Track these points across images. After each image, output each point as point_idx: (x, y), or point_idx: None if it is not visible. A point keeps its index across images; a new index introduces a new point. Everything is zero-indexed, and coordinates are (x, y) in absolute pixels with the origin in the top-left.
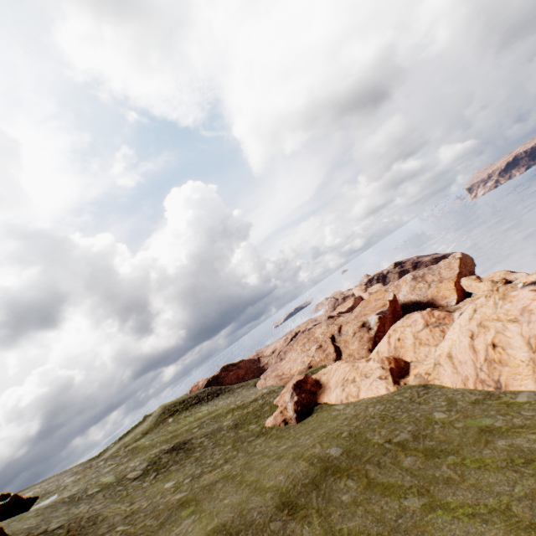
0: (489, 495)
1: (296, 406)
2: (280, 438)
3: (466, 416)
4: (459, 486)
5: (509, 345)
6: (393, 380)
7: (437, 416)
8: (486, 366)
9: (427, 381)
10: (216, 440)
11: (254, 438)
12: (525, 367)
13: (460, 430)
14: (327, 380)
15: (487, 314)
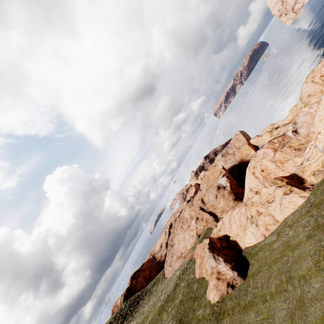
0: None
1: (228, 264)
2: (251, 305)
3: None
4: None
5: None
6: (299, 188)
7: None
8: None
9: None
10: None
11: None
12: None
13: None
14: (227, 232)
15: None
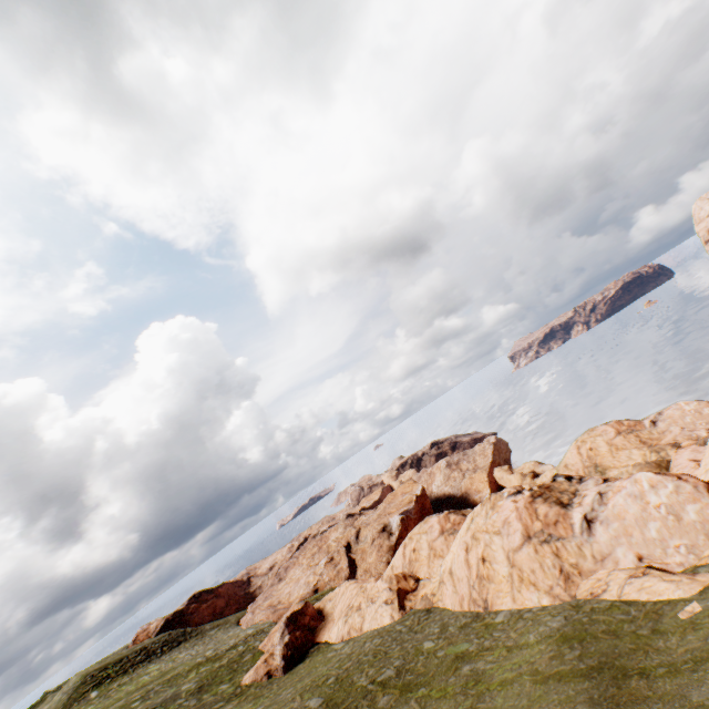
0: None
1: (285, 649)
2: (259, 698)
3: (450, 643)
4: None
5: (495, 559)
6: (399, 604)
7: (426, 646)
8: (477, 583)
9: (432, 603)
10: None
11: (223, 703)
12: (506, 583)
13: (440, 658)
14: (333, 609)
15: (480, 524)
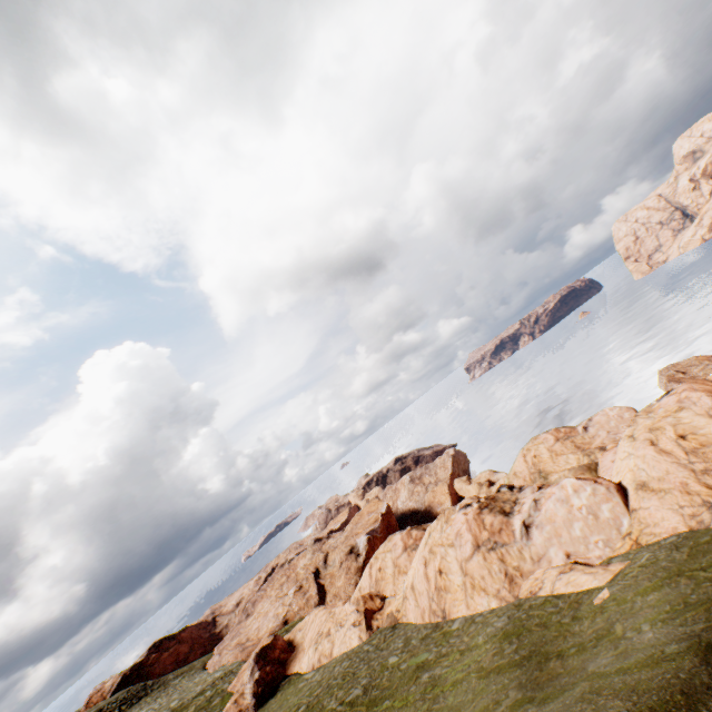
0: None
1: (256, 687)
2: None
3: (413, 654)
4: None
5: (450, 570)
6: (366, 625)
7: (391, 661)
8: (436, 594)
9: (397, 620)
10: None
11: None
12: (461, 591)
13: (403, 671)
14: (303, 638)
15: (436, 538)
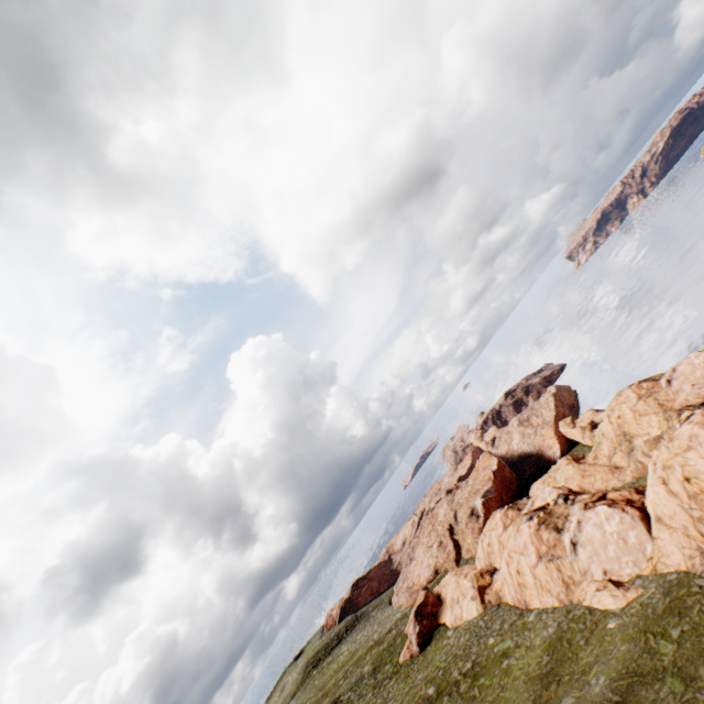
0: (483, 703)
1: (417, 638)
2: (407, 678)
3: (502, 639)
4: (477, 700)
5: (524, 572)
6: (480, 599)
7: (489, 642)
8: (518, 588)
9: (500, 597)
10: (360, 691)
11: (389, 682)
12: (534, 589)
13: (494, 654)
14: (446, 595)
15: (511, 545)
